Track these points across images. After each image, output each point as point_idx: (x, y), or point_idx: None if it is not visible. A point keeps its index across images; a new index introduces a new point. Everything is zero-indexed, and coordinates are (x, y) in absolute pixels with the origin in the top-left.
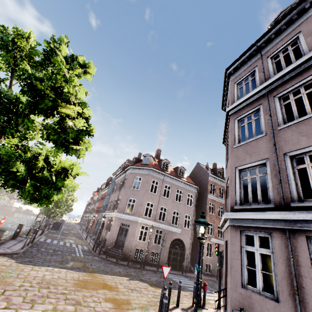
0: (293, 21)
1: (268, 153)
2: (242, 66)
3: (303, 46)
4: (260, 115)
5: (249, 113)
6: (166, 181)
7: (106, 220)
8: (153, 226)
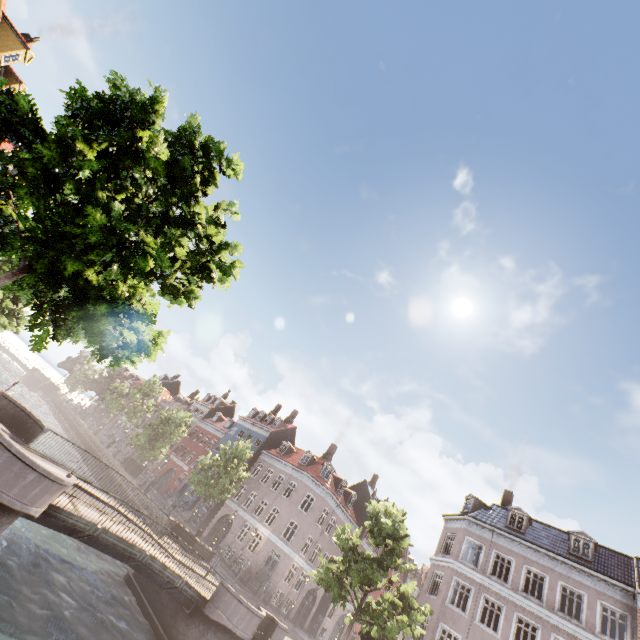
0: (517, 543)
1: (463, 632)
2: (478, 526)
3: (511, 574)
4: (470, 594)
5: (465, 584)
6: (336, 512)
7: (238, 520)
8: (302, 568)
